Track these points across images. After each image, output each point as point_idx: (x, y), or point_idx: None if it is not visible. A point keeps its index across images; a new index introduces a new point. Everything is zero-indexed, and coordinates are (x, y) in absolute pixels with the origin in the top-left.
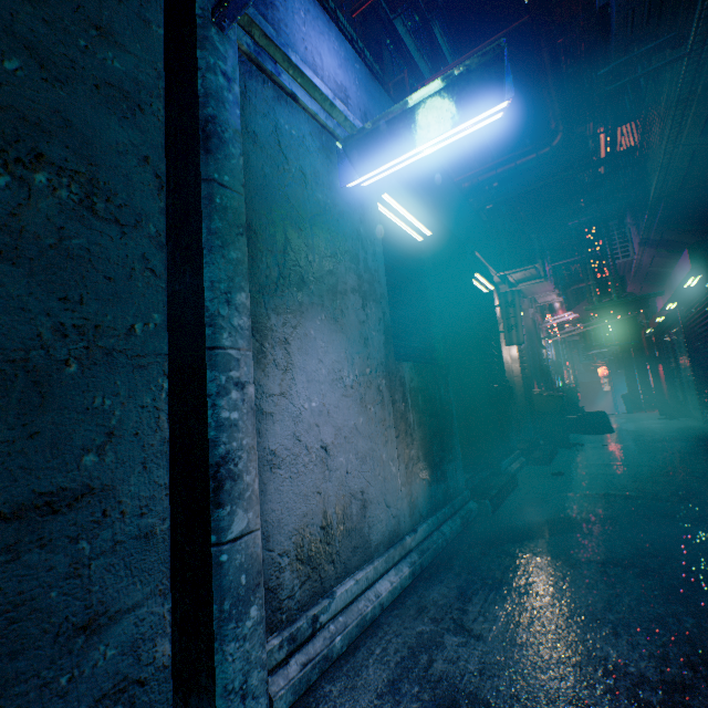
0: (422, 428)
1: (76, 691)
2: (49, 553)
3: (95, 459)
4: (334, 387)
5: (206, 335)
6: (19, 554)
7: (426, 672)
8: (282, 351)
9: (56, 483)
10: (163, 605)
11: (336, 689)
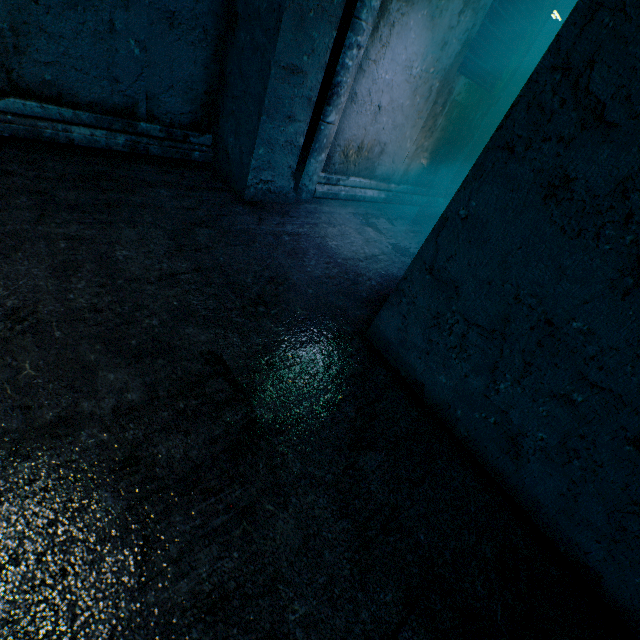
0: (442, 133)
1: (283, 135)
2: (289, 88)
3: (306, 60)
4: (404, 72)
5: (356, 7)
6: (284, 83)
7: (368, 219)
8: (388, 31)
9: (296, 63)
10: (306, 127)
11: (336, 205)
